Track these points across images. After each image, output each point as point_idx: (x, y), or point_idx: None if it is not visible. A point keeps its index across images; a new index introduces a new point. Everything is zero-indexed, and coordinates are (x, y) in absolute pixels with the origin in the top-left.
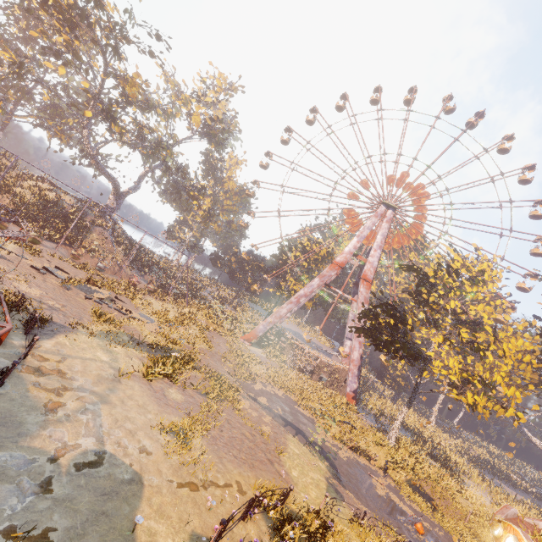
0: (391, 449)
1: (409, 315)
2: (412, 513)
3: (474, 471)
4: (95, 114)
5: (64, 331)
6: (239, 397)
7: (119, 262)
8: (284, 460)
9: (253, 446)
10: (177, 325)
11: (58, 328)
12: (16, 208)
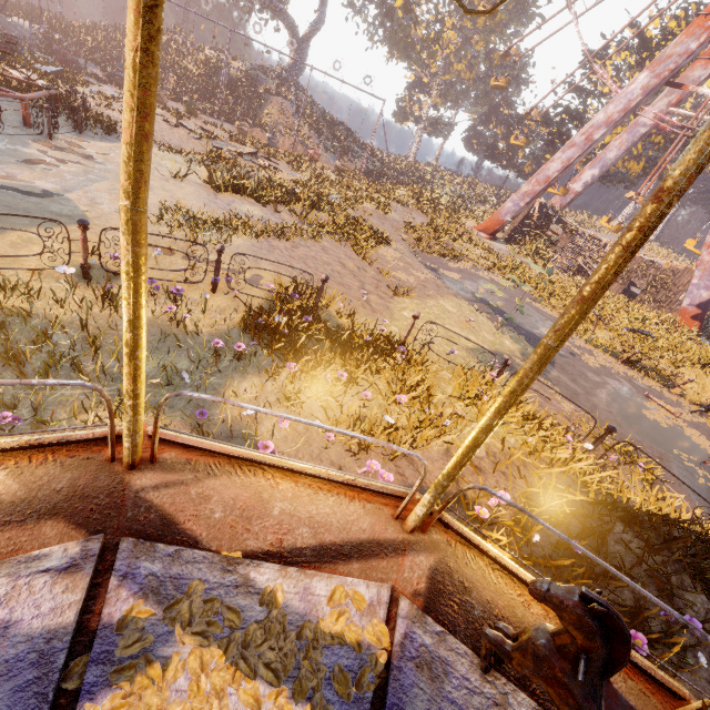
0: None
1: None
2: None
3: None
4: None
5: None
6: (384, 247)
7: (303, 139)
8: (401, 301)
9: (346, 273)
10: (343, 188)
11: None
12: (181, 85)
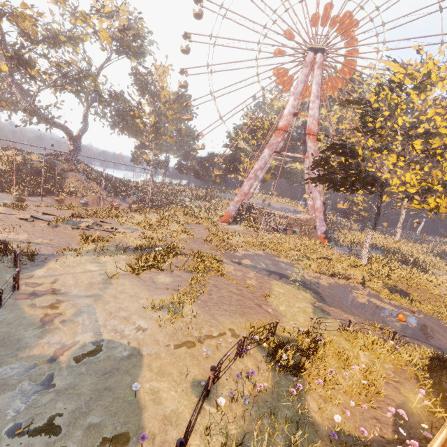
0: (365, 266)
1: (358, 146)
2: (392, 308)
3: (441, 263)
4: (13, 68)
5: (53, 258)
6: (223, 265)
7: (99, 194)
8: (270, 301)
9: (241, 298)
10: (159, 227)
11: (47, 257)
12: None
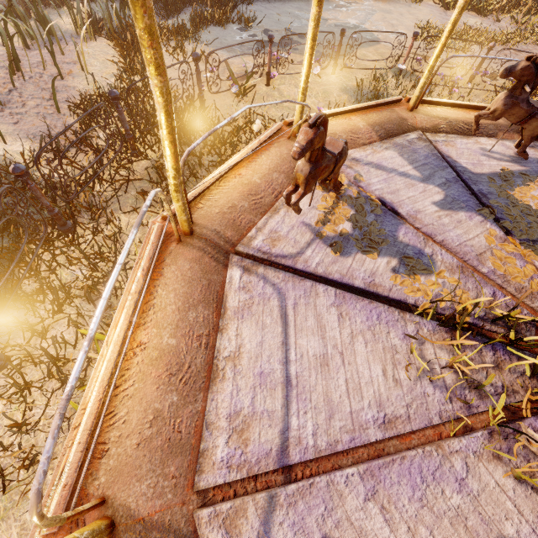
0: None
1: None
2: None
3: None
4: None
5: None
6: None
7: None
8: None
9: None
10: None
11: None
12: None
